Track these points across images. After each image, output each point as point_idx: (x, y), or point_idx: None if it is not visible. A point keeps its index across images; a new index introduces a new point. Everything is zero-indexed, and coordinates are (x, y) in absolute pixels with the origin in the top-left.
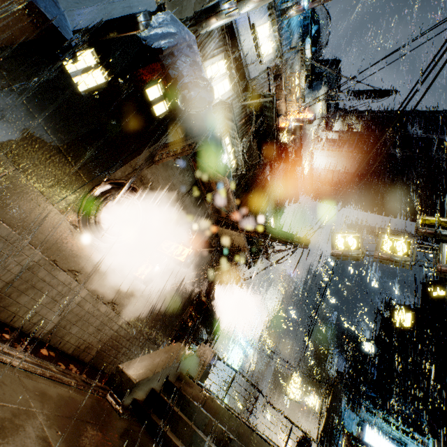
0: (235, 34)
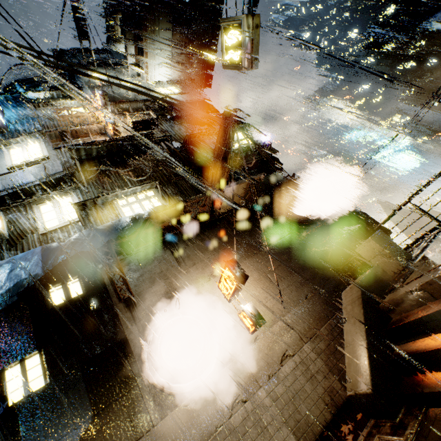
0: (17, 191)
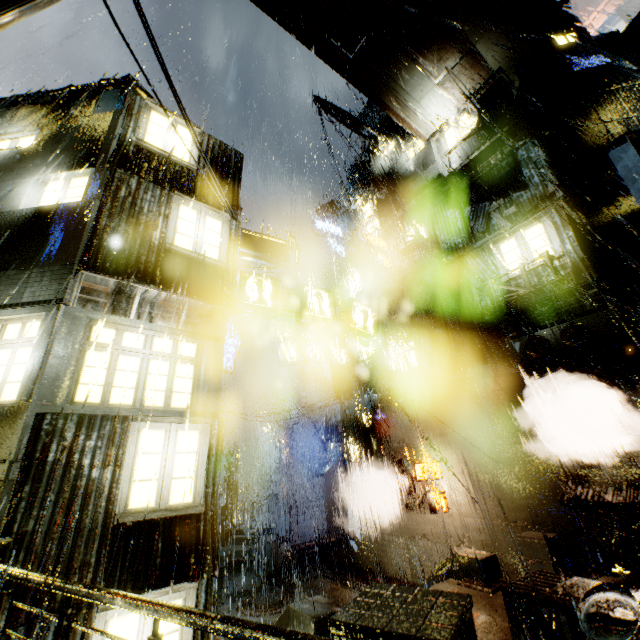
0: None
